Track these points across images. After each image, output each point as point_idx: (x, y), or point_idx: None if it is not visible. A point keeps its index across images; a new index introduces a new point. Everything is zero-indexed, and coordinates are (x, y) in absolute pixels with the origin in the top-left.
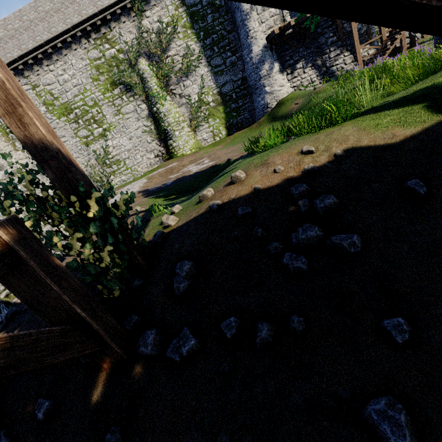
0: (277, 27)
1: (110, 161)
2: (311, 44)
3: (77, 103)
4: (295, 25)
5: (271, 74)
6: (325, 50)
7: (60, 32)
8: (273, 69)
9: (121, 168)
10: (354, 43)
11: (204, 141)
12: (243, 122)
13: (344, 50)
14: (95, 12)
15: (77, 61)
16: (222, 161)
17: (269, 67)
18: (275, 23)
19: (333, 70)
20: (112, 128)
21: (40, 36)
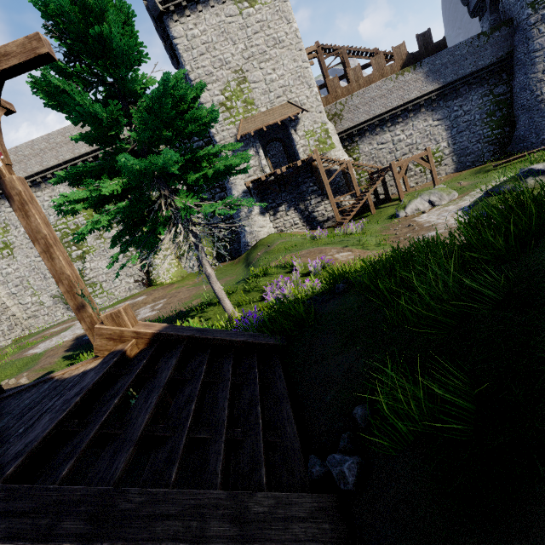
0: (251, 180)
1: (85, 283)
2: (294, 190)
3: (59, 226)
4: (274, 175)
5: (251, 216)
6: (307, 196)
7: (51, 166)
8: (252, 212)
9: (97, 290)
10: (328, 196)
11: (190, 269)
12: (232, 252)
13: (325, 198)
14: (88, 152)
15: (65, 189)
16: (155, 318)
17: (248, 210)
18: (255, 173)
19: (315, 215)
20: (92, 251)
21: (32, 168)
